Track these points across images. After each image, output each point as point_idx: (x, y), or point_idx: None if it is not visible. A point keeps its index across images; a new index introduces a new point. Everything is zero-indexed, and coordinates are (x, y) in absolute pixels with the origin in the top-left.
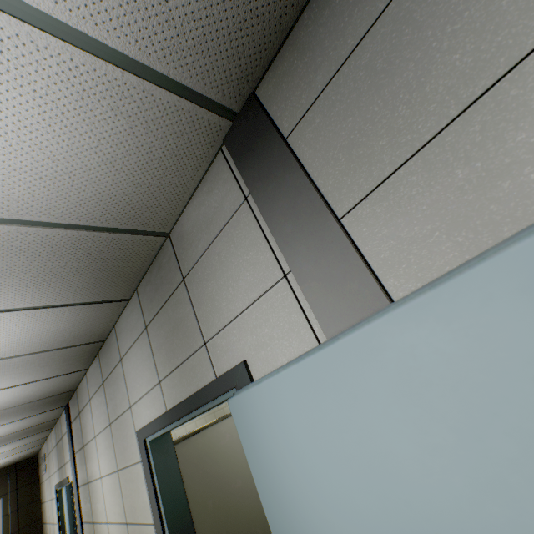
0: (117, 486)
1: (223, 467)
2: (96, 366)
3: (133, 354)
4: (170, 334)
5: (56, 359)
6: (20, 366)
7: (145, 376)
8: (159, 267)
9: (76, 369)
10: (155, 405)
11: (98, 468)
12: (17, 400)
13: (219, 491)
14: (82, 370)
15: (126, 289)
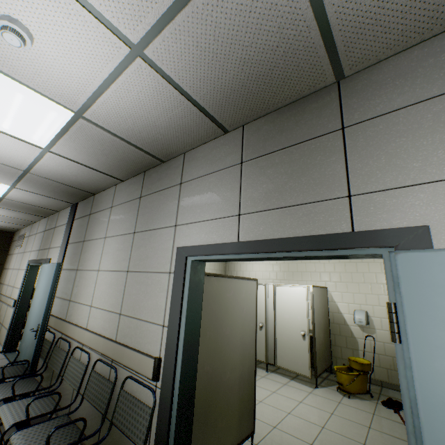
0: (119, 283)
1: (222, 313)
2: (135, 182)
3: (205, 182)
4: (284, 176)
5: (118, 153)
6: (91, 140)
7: (216, 205)
8: (300, 110)
9: (117, 175)
10: (220, 232)
11: (97, 262)
12: (54, 173)
13: (215, 329)
14: (118, 179)
15: (240, 118)
